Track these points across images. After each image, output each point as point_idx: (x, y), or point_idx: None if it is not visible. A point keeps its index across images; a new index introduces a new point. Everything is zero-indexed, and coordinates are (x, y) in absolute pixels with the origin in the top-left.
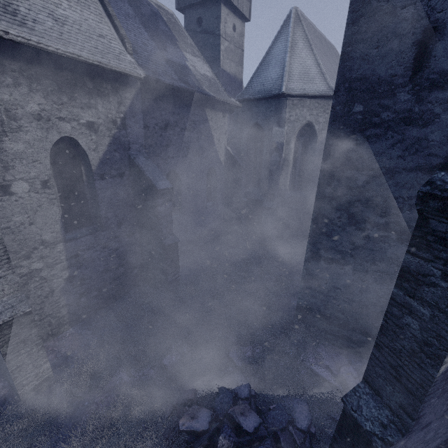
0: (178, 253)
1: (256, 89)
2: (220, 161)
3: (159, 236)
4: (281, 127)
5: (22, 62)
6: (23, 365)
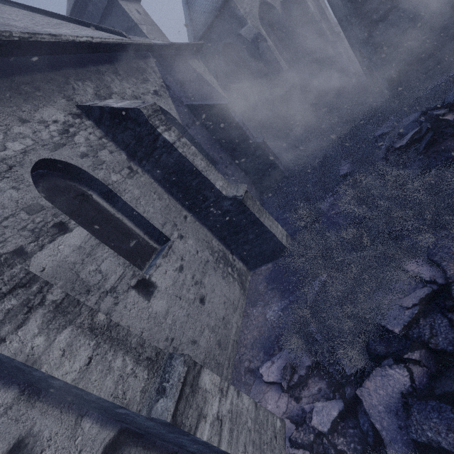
0: (270, 148)
1: (202, 21)
2: (224, 97)
3: (251, 141)
4: (245, 26)
5: (103, 65)
6: (271, 226)
